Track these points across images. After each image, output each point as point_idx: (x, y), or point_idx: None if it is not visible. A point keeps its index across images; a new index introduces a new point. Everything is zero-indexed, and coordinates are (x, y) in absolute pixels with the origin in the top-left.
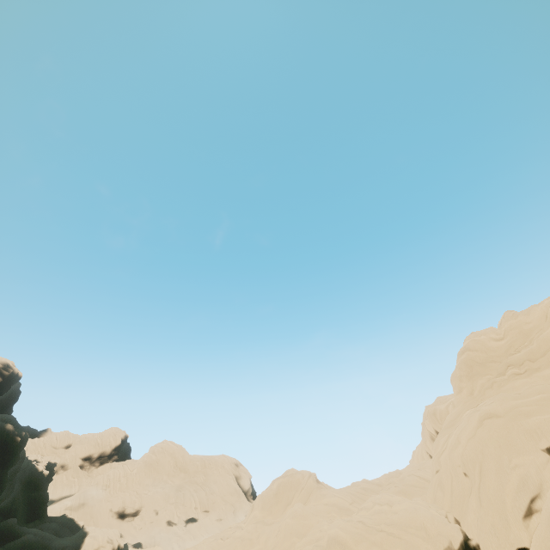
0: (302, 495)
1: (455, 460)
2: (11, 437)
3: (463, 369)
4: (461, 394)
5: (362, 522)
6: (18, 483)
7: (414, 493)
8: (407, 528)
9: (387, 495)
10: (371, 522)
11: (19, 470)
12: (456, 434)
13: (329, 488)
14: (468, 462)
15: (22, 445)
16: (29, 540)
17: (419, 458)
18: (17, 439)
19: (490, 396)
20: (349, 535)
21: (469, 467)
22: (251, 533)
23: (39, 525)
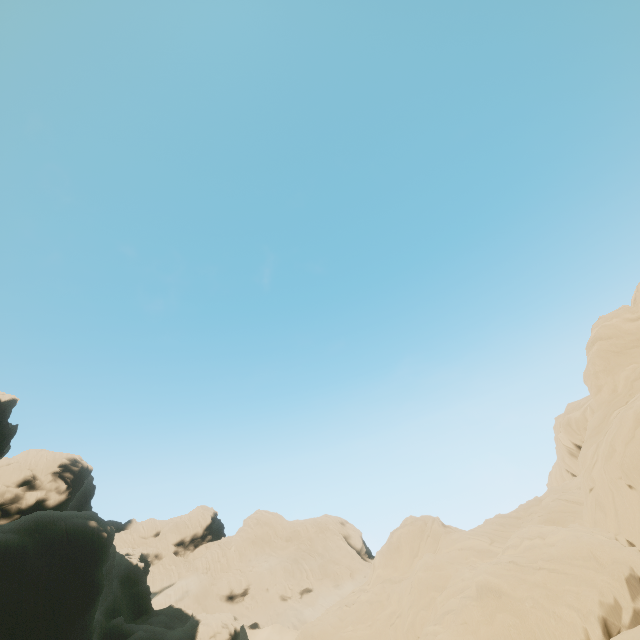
0: (428, 544)
1: (612, 472)
2: (97, 534)
3: (597, 363)
4: (601, 394)
5: (513, 563)
6: (115, 580)
7: (564, 520)
8: (572, 560)
9: (535, 527)
10: (525, 561)
11: (113, 567)
12: (608, 441)
13: (458, 531)
14: (632, 472)
15: (110, 540)
16: (141, 638)
17: (559, 479)
18: (104, 535)
19: None
20: (502, 580)
21: (634, 476)
22: (379, 594)
23: (147, 620)
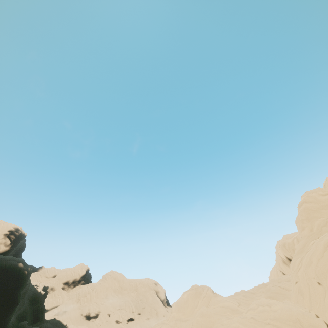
0: (204, 301)
1: (310, 274)
2: (22, 271)
3: (303, 215)
4: (304, 231)
5: (253, 318)
6: (27, 299)
7: (279, 298)
8: (286, 321)
9: (265, 299)
10: (259, 318)
11: (27, 291)
12: (308, 257)
13: (220, 296)
14: (321, 275)
15: (28, 276)
16: None
17: (275, 275)
18: (25, 272)
19: (326, 231)
20: (246, 327)
21: (322, 278)
22: (173, 327)
23: (40, 325)
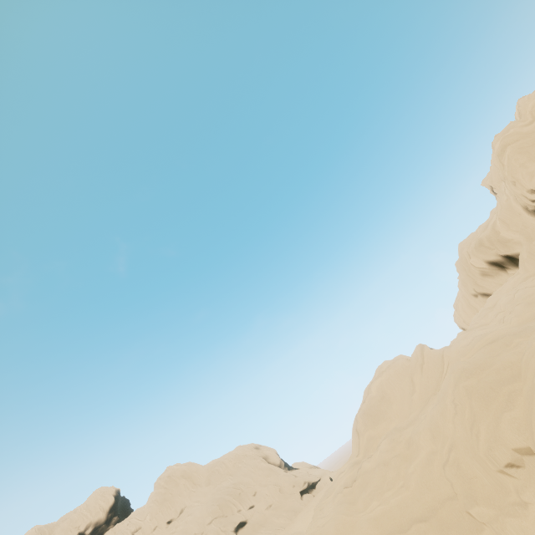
0: (427, 371)
1: None
2: None
3: (520, 157)
4: None
5: None
6: None
7: None
8: None
9: None
10: None
11: None
12: None
13: None
14: None
15: None
16: None
17: (466, 309)
18: None
19: None
20: None
21: None
22: (391, 450)
23: None
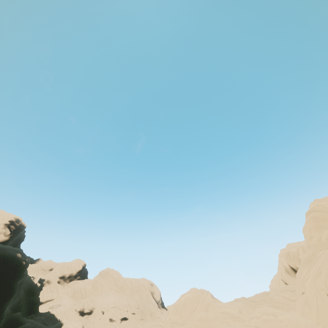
0: (202, 305)
1: (319, 285)
2: (20, 262)
3: (312, 223)
4: (312, 240)
5: (258, 327)
6: (22, 290)
7: (282, 308)
8: None
9: (270, 308)
10: (264, 327)
11: (23, 282)
12: (317, 267)
13: (220, 302)
14: None
15: (26, 267)
16: (28, 327)
17: (276, 284)
18: (23, 263)
19: None
20: None
21: None
22: None
23: (34, 317)
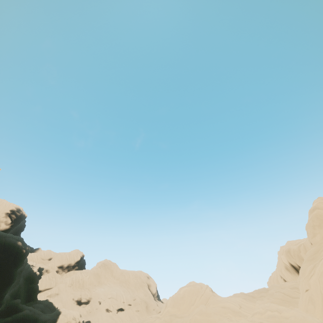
0: (202, 299)
1: None
2: (20, 250)
3: (315, 221)
4: (316, 238)
5: None
6: (22, 278)
7: (283, 305)
8: None
9: (273, 304)
10: None
11: (23, 270)
12: None
13: (218, 296)
14: None
15: (26, 255)
16: (27, 314)
17: (275, 281)
18: (23, 251)
19: None
20: None
21: None
22: (167, 322)
23: (32, 305)
